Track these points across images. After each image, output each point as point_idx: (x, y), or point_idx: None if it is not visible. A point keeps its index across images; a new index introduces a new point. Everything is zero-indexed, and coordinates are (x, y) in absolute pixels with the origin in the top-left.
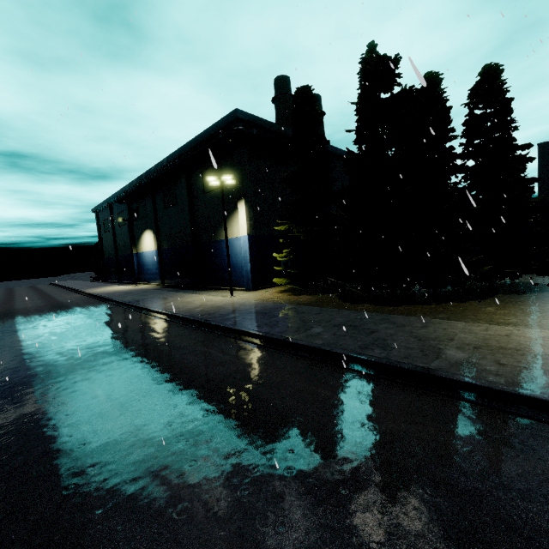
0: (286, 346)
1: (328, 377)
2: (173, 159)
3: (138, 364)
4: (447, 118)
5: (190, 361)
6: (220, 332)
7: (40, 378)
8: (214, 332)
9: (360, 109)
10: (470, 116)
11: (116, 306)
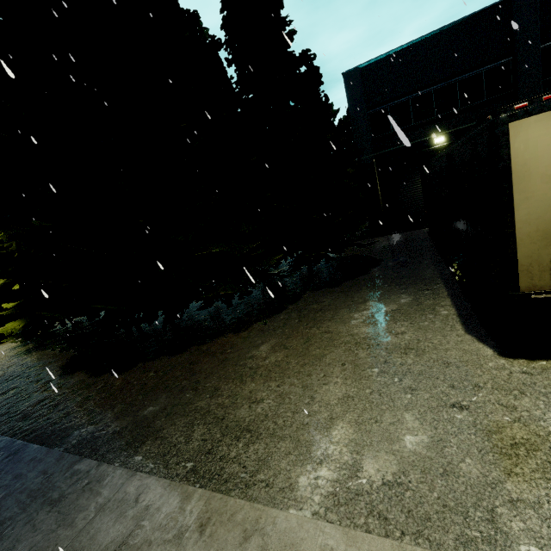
0: None
1: None
2: None
3: None
4: None
5: None
6: None
7: None
8: None
9: None
10: (227, 10)
11: None
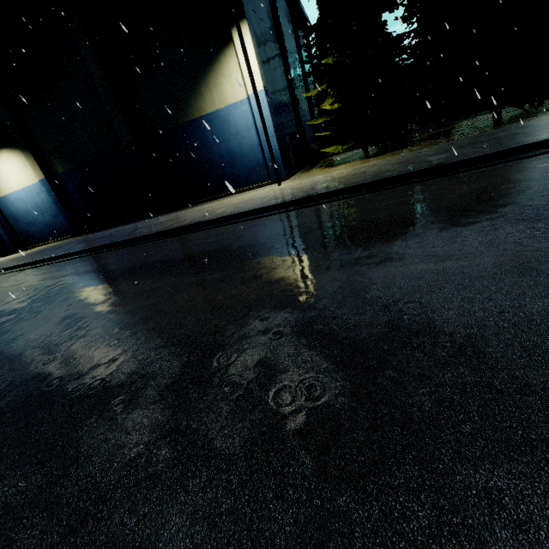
0: None
1: None
2: None
3: None
4: None
5: None
6: (527, 154)
7: None
8: (516, 158)
9: None
10: None
11: (91, 255)
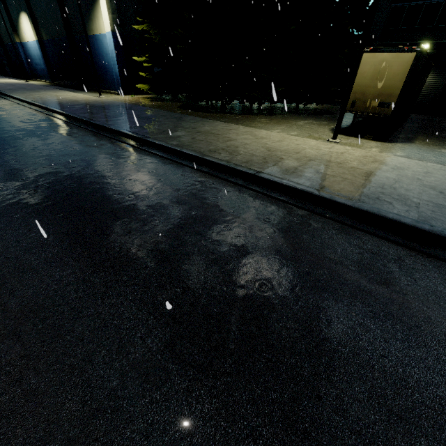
0: (89, 125)
1: (90, 140)
2: None
3: None
4: None
5: (10, 127)
6: (54, 115)
7: None
8: (50, 115)
9: None
10: None
11: None
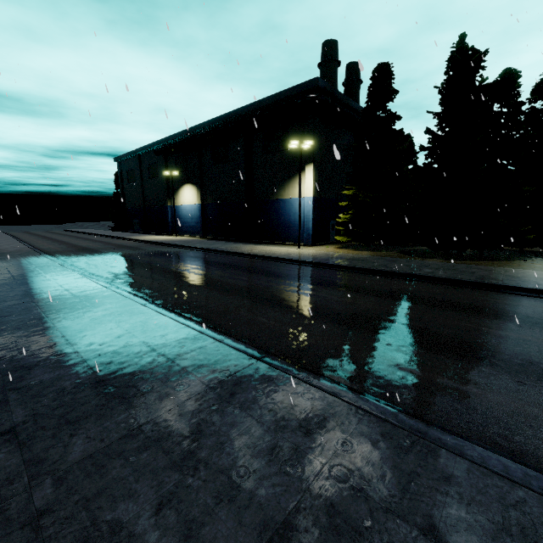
0: (415, 278)
1: (473, 292)
2: (232, 117)
3: (317, 283)
4: (521, 112)
5: (355, 283)
6: (344, 270)
7: (257, 288)
8: (339, 269)
9: (447, 94)
10: (531, 109)
11: (198, 251)
